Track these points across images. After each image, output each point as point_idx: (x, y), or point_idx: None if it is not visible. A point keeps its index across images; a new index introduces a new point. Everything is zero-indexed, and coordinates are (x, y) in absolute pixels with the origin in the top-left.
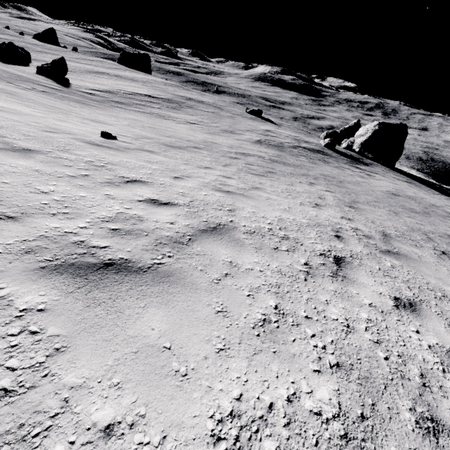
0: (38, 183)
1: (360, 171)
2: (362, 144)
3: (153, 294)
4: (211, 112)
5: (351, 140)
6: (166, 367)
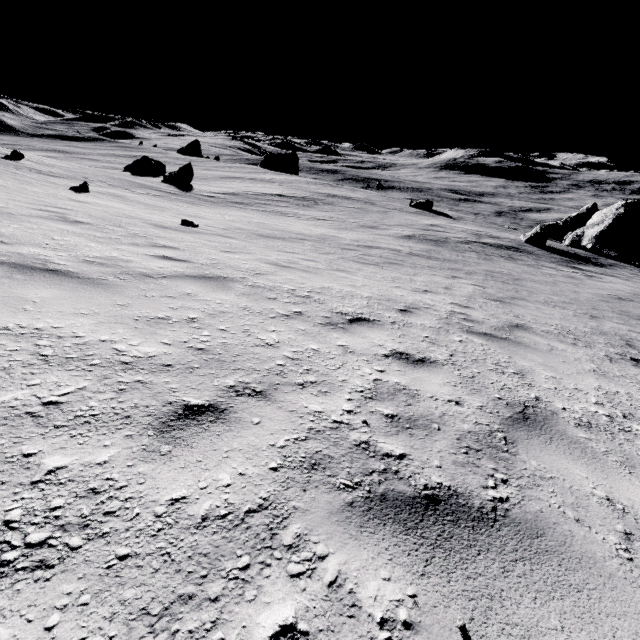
0: (58, 235)
1: (574, 272)
2: (597, 237)
3: (68, 286)
4: (355, 208)
5: (578, 233)
6: (18, 305)
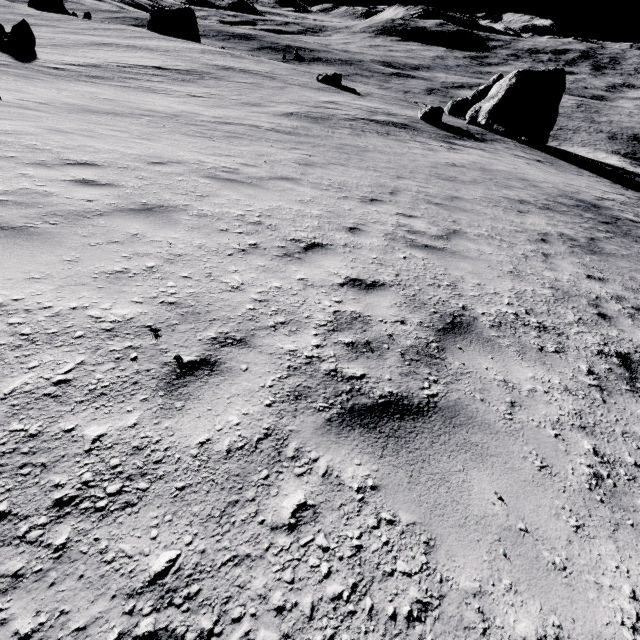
0: None
1: (441, 145)
2: (490, 112)
3: None
4: (247, 83)
5: (476, 108)
6: None
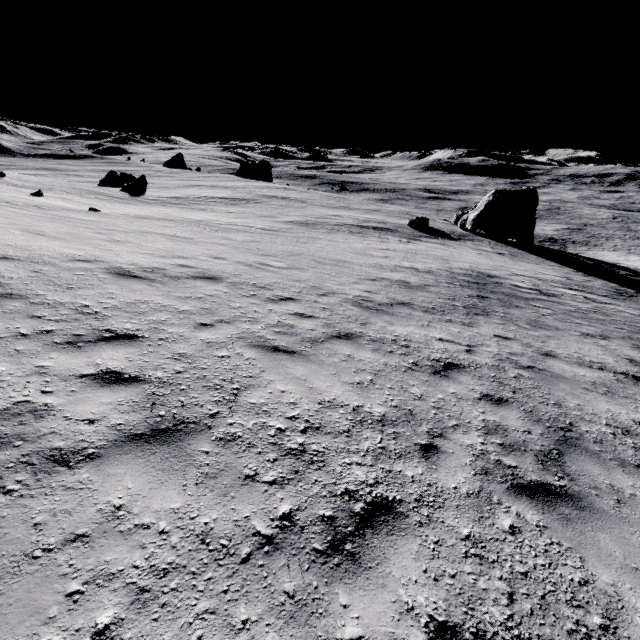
0: None
1: (400, 240)
2: (474, 220)
3: None
4: (278, 205)
5: (465, 218)
6: None
